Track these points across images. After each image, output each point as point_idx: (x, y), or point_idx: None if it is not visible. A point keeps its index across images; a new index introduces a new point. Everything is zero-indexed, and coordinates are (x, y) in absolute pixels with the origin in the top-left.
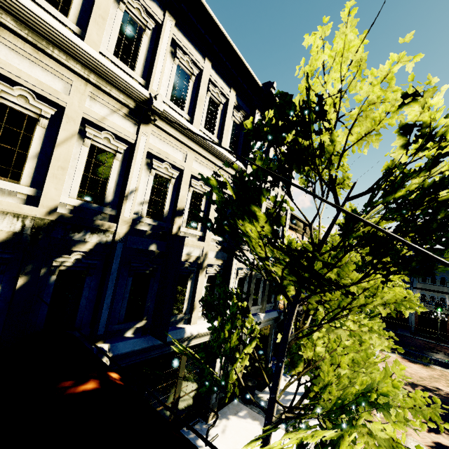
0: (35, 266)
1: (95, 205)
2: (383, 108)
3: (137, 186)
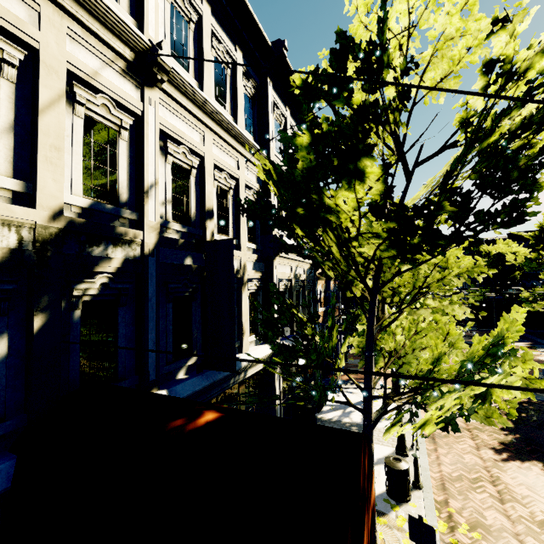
0: (52, 298)
1: (110, 207)
2: (463, 43)
3: (157, 178)
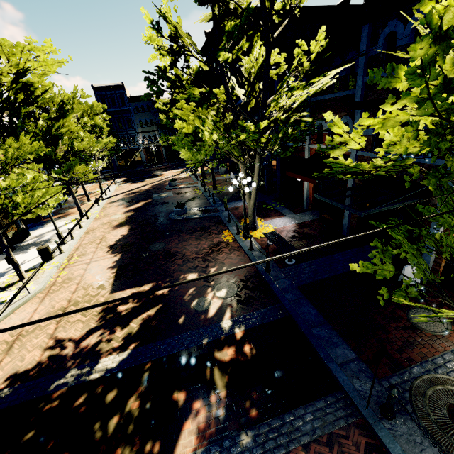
0: None
1: None
2: None
3: None
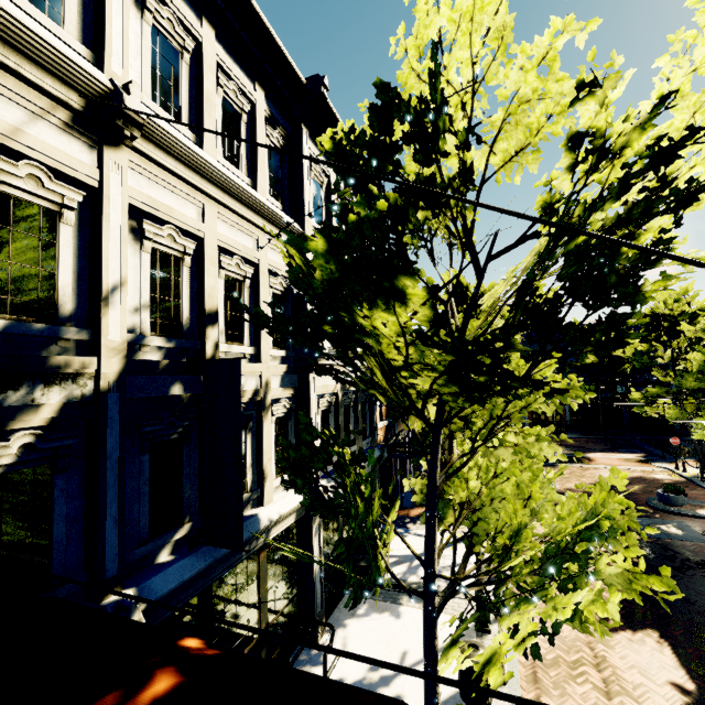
0: None
1: (40, 326)
2: (542, 108)
3: (124, 277)
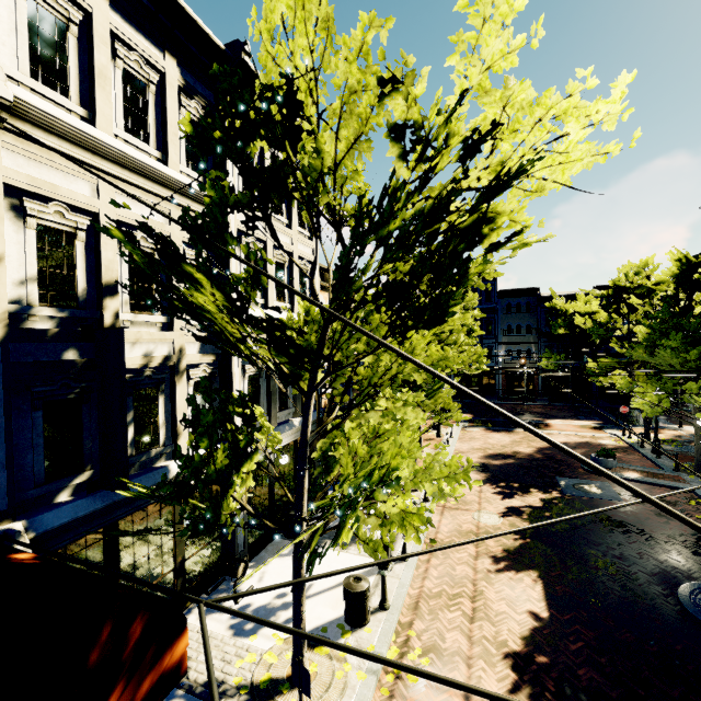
0: None
1: None
2: (367, 100)
3: (2, 253)
